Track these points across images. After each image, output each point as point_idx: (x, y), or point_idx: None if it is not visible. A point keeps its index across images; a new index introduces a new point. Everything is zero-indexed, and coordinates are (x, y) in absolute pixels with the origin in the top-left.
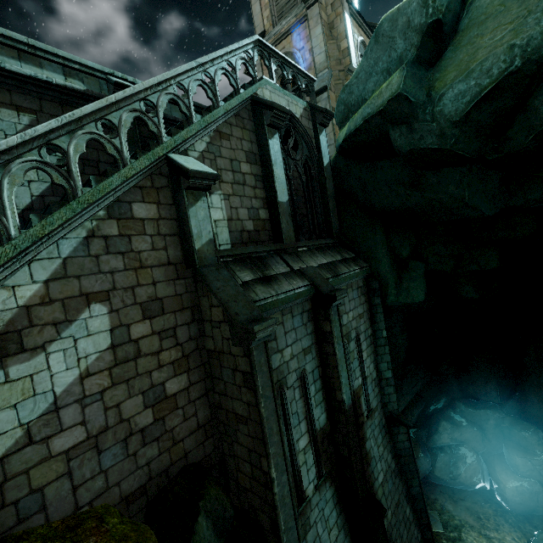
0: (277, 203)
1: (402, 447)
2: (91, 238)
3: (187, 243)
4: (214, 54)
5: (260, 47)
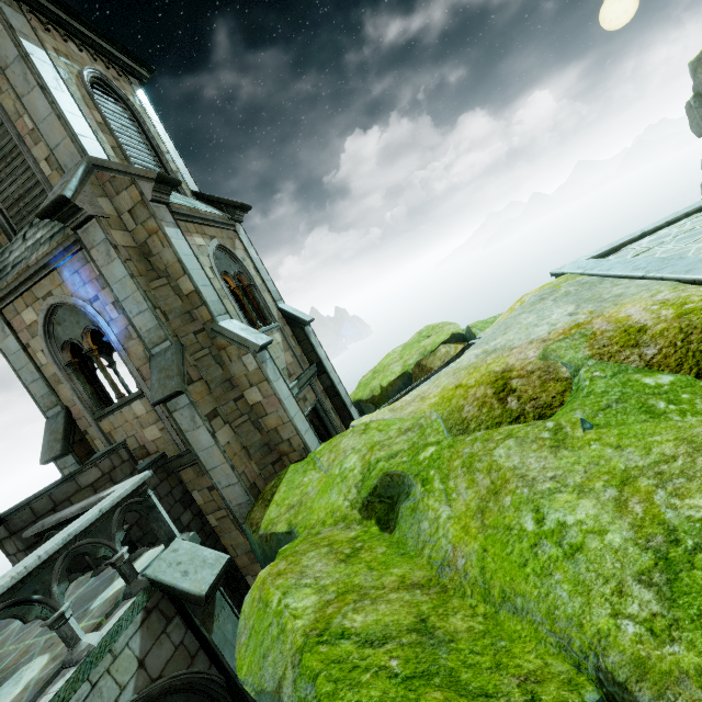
0: None
1: None
2: None
3: None
4: None
5: None
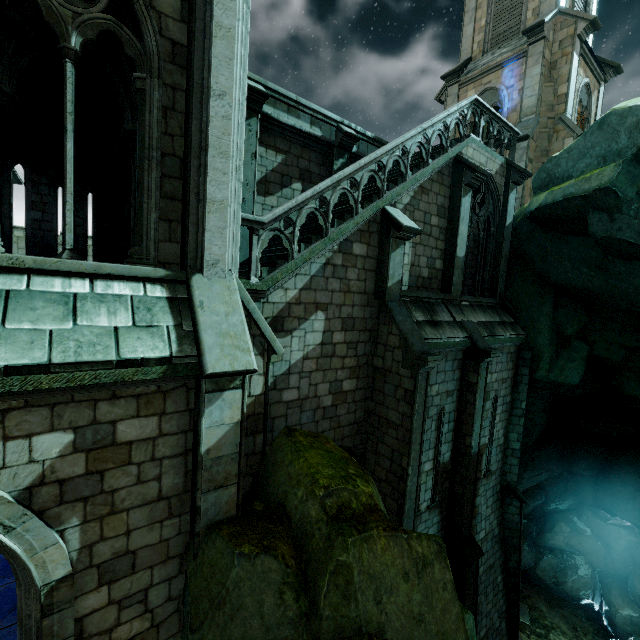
0: (455, 257)
1: (510, 519)
2: (326, 265)
3: (381, 279)
4: (436, 119)
5: (475, 105)
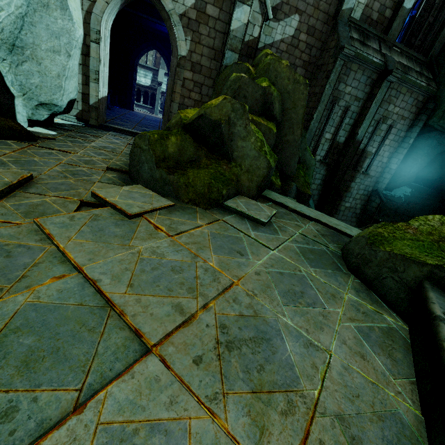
0: (401, 6)
1: (370, 209)
2: None
3: (340, 5)
4: None
5: None
